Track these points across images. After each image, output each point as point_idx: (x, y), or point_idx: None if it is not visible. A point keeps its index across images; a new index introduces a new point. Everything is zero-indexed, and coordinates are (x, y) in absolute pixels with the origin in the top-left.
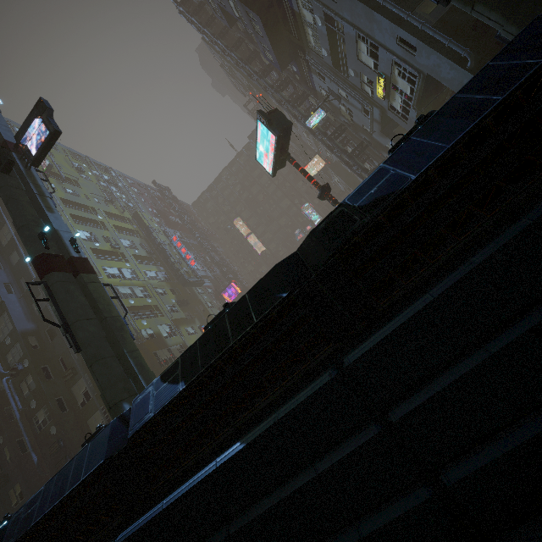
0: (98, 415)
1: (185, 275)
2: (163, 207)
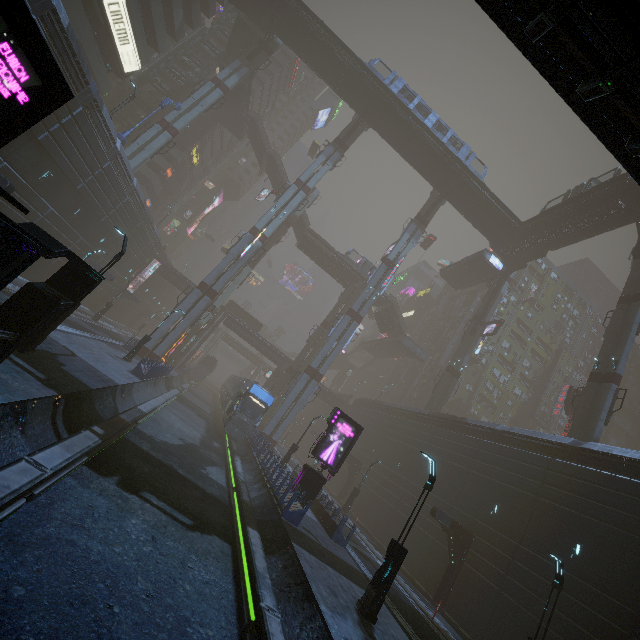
0: None
1: (536, 412)
2: None
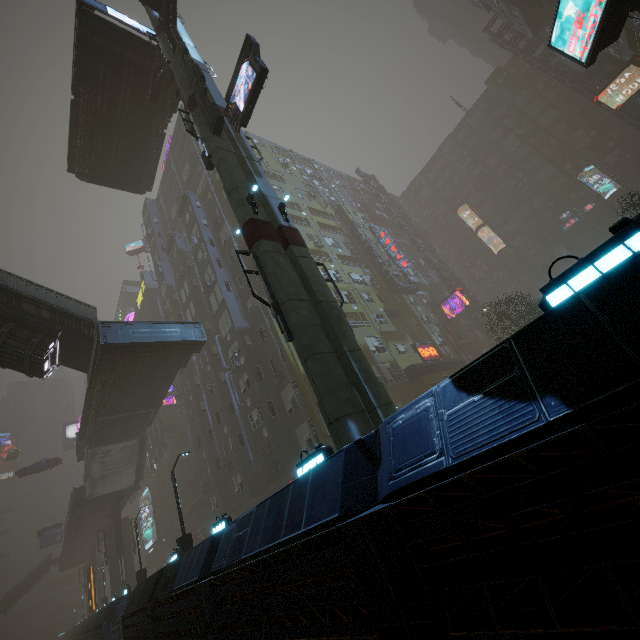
0: (305, 427)
1: (395, 279)
2: (367, 201)
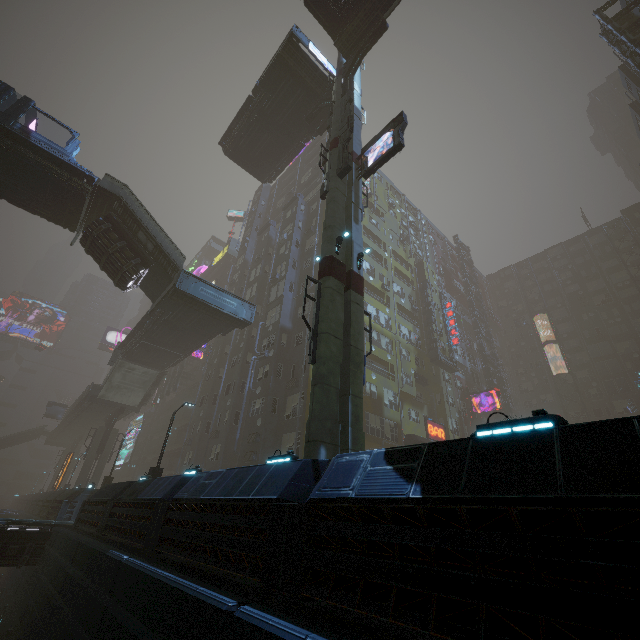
0: (293, 436)
1: (439, 350)
2: (451, 267)
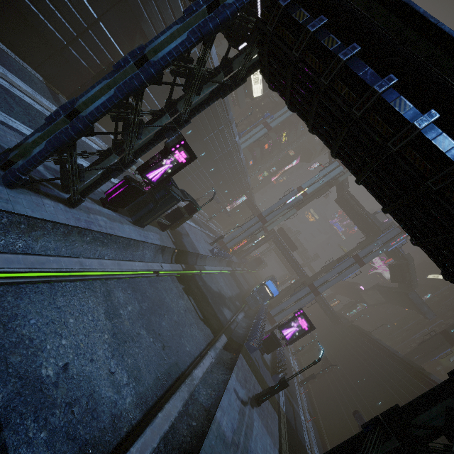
0: None
1: None
2: None
